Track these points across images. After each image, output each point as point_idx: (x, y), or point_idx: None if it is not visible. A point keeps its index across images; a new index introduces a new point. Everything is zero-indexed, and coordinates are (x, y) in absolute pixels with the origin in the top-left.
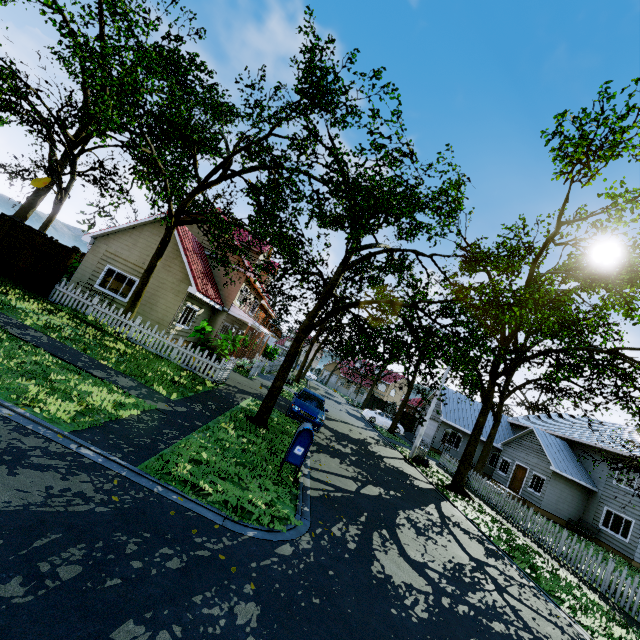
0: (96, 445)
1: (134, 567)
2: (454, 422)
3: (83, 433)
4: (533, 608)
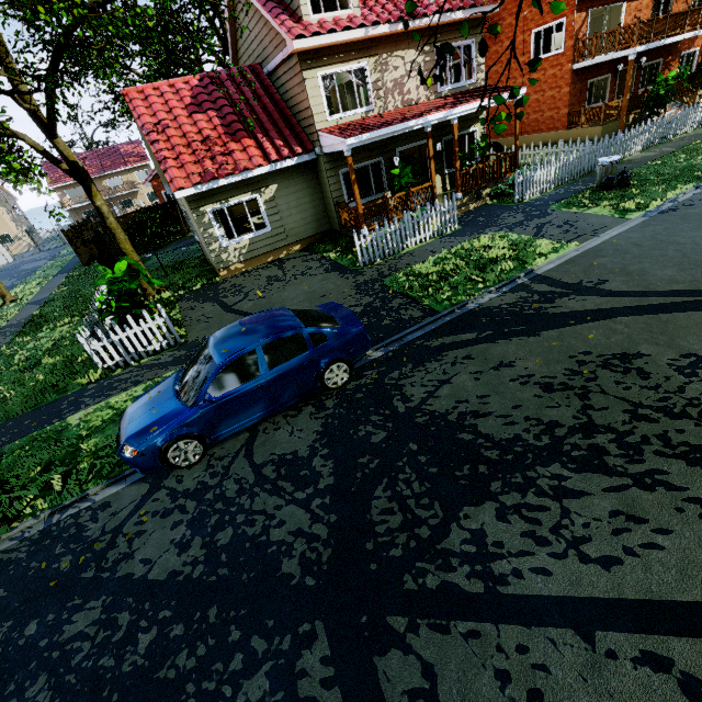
0: None
1: None
2: None
3: None
4: None
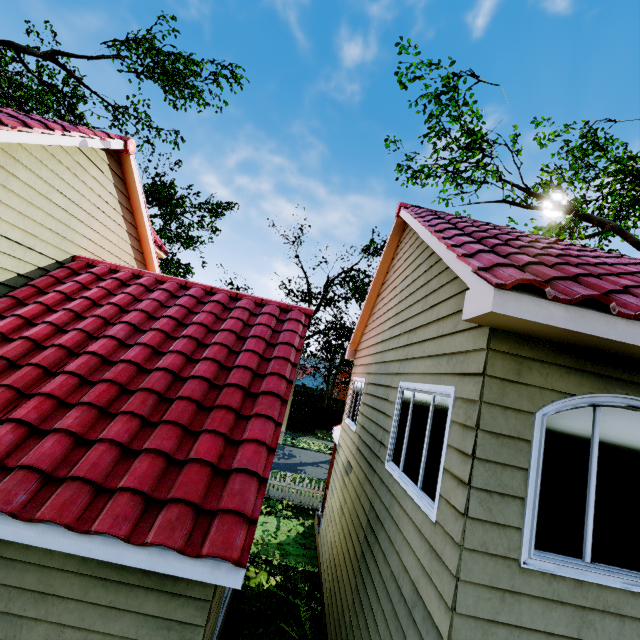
0: None
1: None
2: None
3: None
4: None
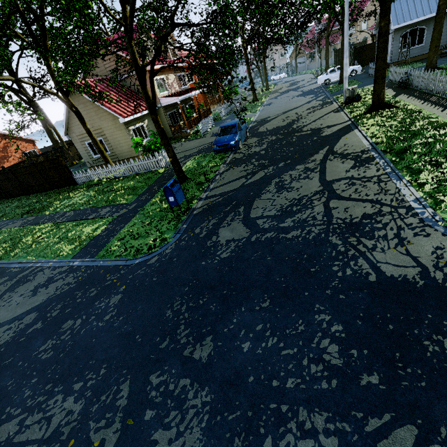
0: (80, 258)
1: (77, 302)
2: (409, 20)
3: (77, 255)
4: (358, 198)
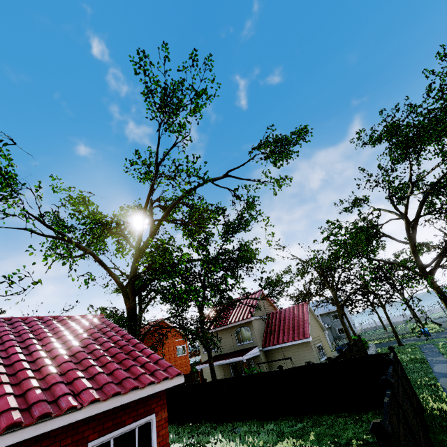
0: None
1: None
2: None
3: None
4: None
